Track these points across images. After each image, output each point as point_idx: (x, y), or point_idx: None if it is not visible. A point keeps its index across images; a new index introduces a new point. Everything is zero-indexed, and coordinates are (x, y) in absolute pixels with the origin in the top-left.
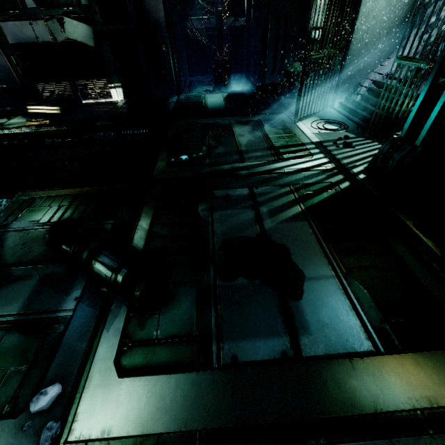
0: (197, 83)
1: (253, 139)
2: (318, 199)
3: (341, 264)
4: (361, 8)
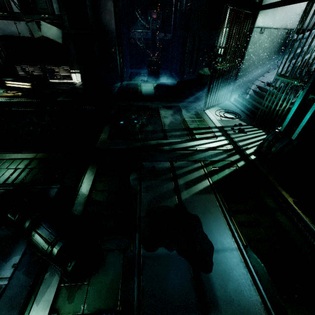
0: (135, 74)
1: (174, 121)
2: (222, 174)
3: (242, 237)
4: (251, 38)
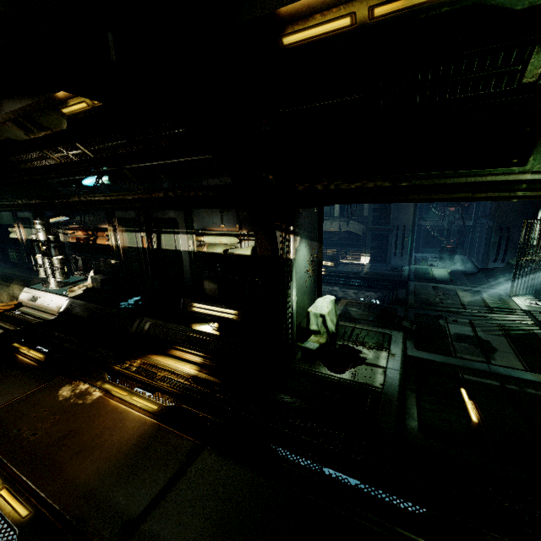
0: (421, 258)
1: (473, 300)
2: (515, 332)
3: (519, 352)
4: None
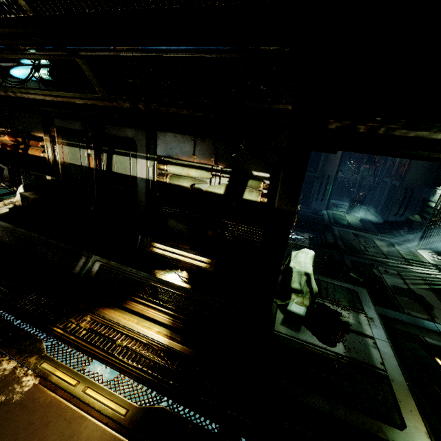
0: (332, 204)
1: (390, 250)
2: (437, 287)
3: None
4: None
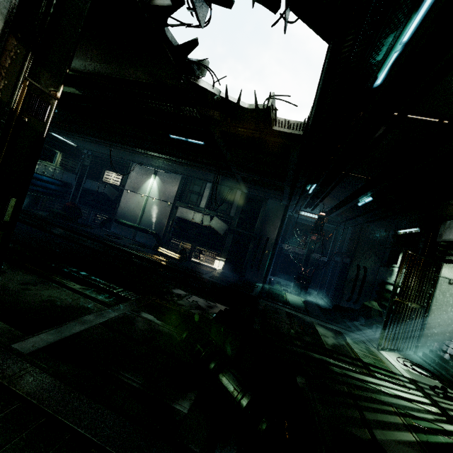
0: (276, 281)
1: (338, 344)
2: (434, 438)
3: None
4: (438, 286)
